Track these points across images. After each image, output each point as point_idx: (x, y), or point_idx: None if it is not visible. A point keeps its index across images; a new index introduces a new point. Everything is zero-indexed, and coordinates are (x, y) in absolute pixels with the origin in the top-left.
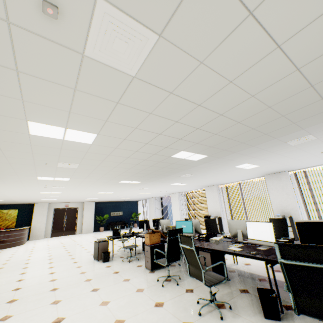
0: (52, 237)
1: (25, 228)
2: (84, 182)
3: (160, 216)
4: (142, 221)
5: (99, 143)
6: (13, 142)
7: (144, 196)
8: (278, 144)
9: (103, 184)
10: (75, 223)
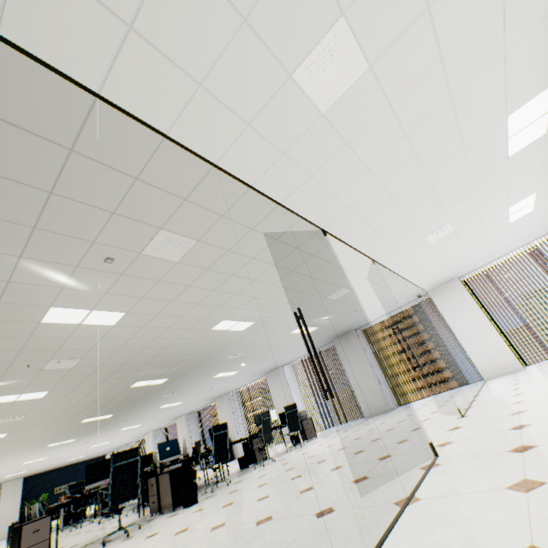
0: None
1: None
2: (0, 458)
3: None
4: None
5: (10, 435)
6: None
7: (107, 447)
8: (158, 398)
9: (27, 453)
10: None
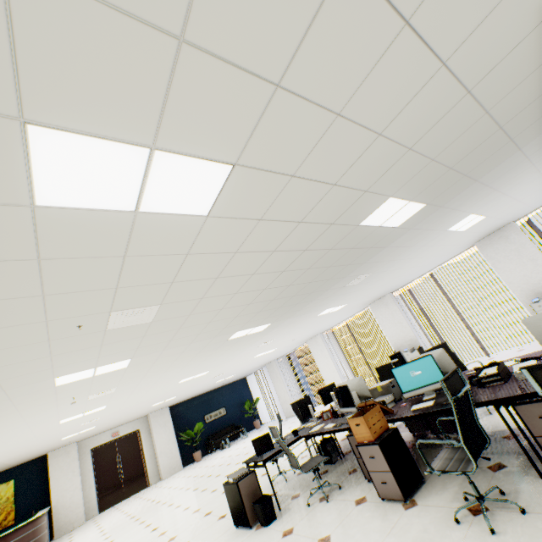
0: (103, 512)
1: (41, 516)
2: (158, 363)
3: (298, 390)
4: (301, 401)
5: (226, 206)
6: None
7: (260, 362)
8: None
9: (195, 355)
10: (143, 464)
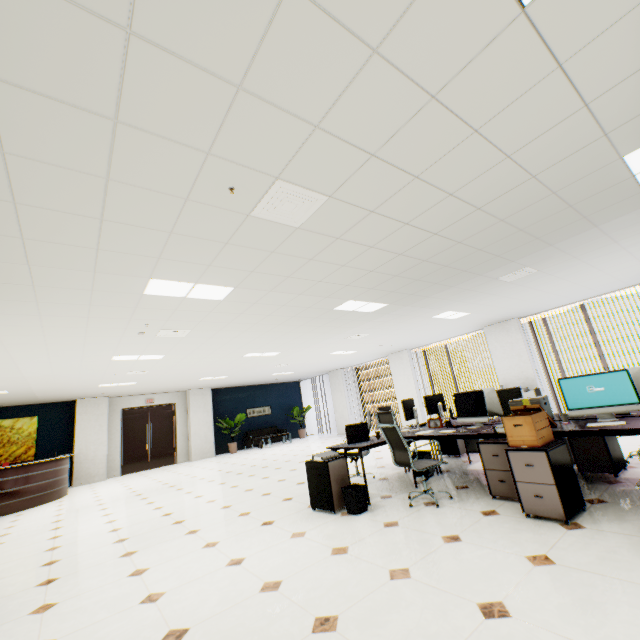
0: (126, 475)
1: (66, 458)
2: (251, 311)
3: (359, 409)
4: (406, 401)
5: None
6: None
7: (327, 365)
8: None
9: (289, 318)
10: (173, 440)
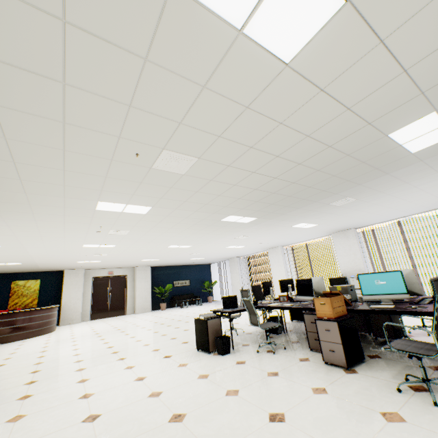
0: (93, 320)
1: (55, 307)
2: (166, 220)
3: (248, 284)
4: (265, 283)
5: (307, 59)
6: (108, 41)
7: (227, 254)
8: None
9: (192, 225)
10: (125, 299)
